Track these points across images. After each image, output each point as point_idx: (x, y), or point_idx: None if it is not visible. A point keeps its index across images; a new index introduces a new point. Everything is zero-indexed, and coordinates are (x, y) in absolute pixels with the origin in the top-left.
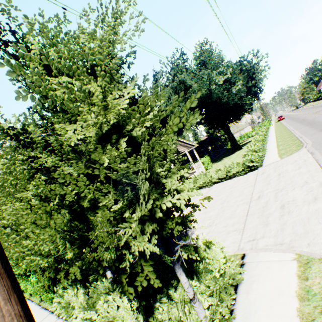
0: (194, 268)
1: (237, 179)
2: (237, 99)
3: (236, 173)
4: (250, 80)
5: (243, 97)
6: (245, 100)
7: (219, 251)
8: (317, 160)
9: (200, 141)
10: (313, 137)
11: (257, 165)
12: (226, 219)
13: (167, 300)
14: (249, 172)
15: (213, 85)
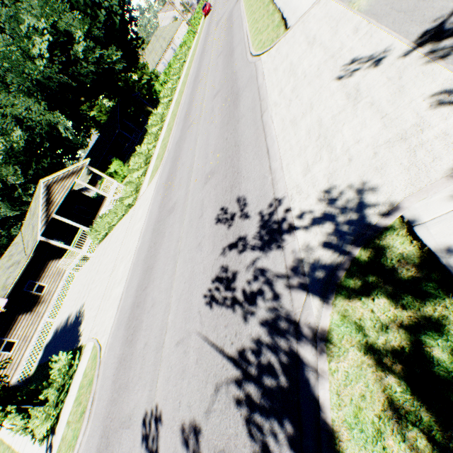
0: (41, 389)
1: (124, 222)
2: (90, 74)
3: (124, 212)
4: (101, 3)
5: (102, 57)
6: (111, 57)
7: (66, 358)
8: (150, 206)
9: (111, 113)
10: (176, 135)
11: (133, 200)
12: (98, 300)
13: (35, 409)
14: (133, 207)
15: (39, 61)
